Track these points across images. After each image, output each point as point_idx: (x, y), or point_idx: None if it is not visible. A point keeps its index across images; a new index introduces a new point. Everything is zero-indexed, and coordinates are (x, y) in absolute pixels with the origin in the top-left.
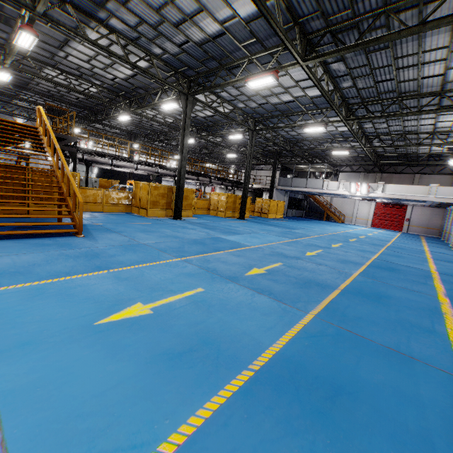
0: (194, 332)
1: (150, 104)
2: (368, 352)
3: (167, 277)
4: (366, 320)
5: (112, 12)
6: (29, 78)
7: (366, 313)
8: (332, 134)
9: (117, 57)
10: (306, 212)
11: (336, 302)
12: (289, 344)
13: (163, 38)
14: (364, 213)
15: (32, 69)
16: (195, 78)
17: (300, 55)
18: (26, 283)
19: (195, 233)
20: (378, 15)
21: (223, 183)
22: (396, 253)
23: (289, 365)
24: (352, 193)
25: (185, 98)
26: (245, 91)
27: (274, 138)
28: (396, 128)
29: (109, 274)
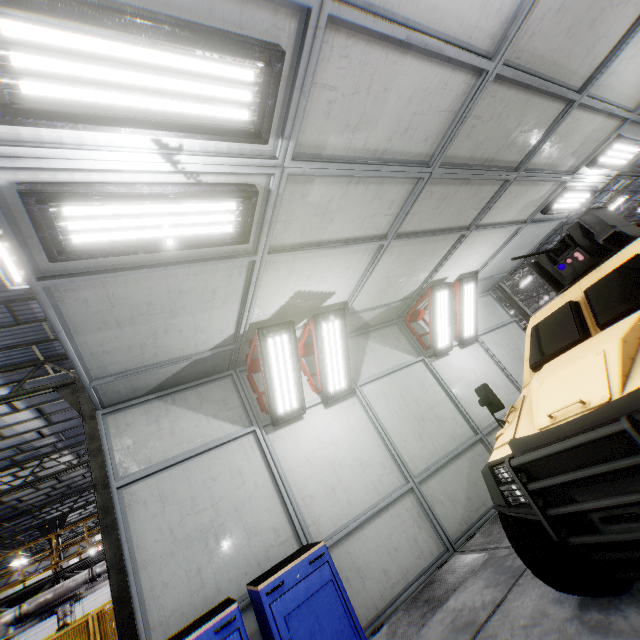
0: None
1: None
2: None
3: None
4: None
5: None
6: None
7: None
8: None
9: None
10: None
11: None
12: None
13: None
14: None
15: None
16: None
17: None
18: None
19: None
20: None
21: None
22: None
23: None
24: None
25: None
26: None
27: None
28: None
29: None
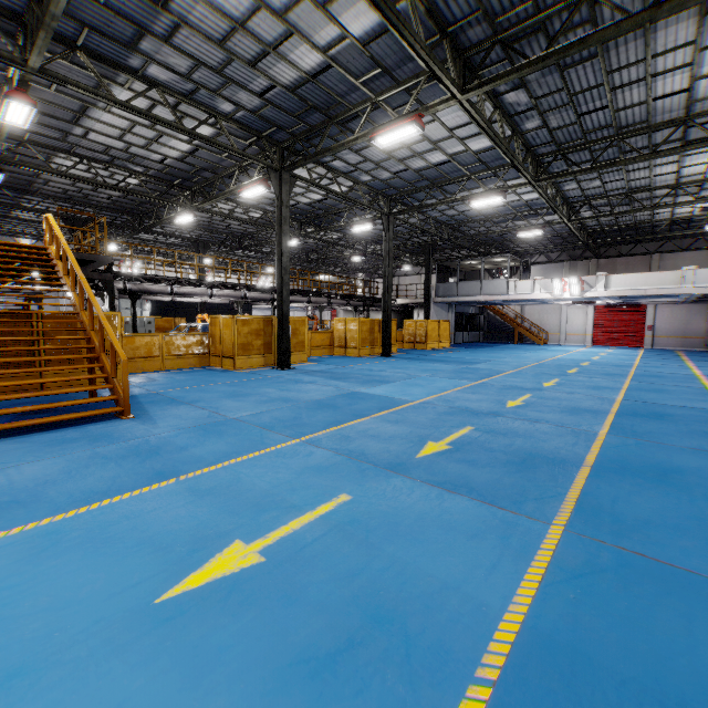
0: (349, 596)
1: (223, 192)
2: (696, 600)
3: (281, 478)
4: (660, 525)
5: (149, 54)
6: (32, 175)
7: (653, 509)
8: (513, 206)
9: (165, 124)
10: (485, 334)
11: (592, 493)
12: (540, 601)
13: (234, 86)
14: (578, 325)
15: (36, 159)
16: (289, 143)
17: (456, 84)
18: (28, 524)
19: (316, 389)
20: (577, 4)
21: (349, 303)
22: (652, 385)
23: (555, 657)
24: (556, 296)
25: (278, 176)
26: (370, 155)
27: (422, 223)
28: (616, 185)
29: (179, 485)
